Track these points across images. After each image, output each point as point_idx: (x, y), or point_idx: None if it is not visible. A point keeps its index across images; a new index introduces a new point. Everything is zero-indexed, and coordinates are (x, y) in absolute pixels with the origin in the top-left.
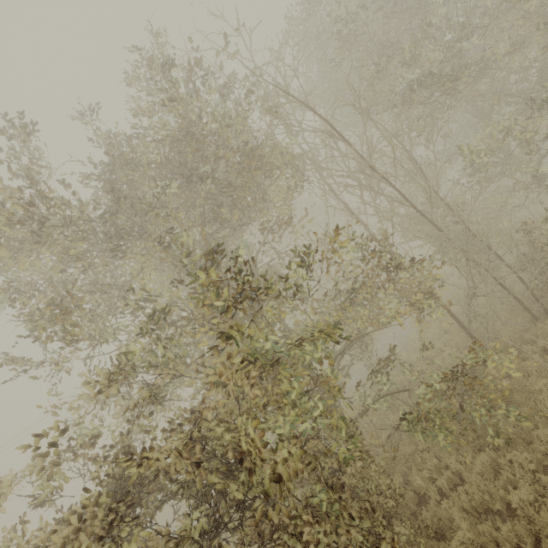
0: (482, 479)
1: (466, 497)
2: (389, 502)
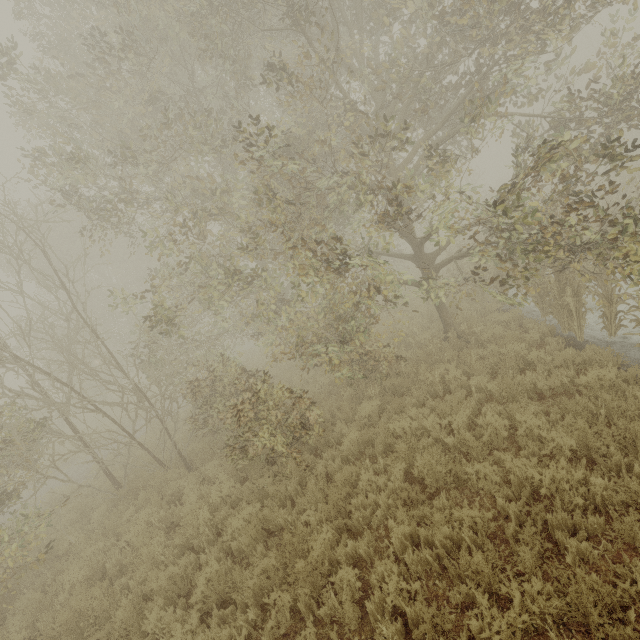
0: None
1: None
2: None
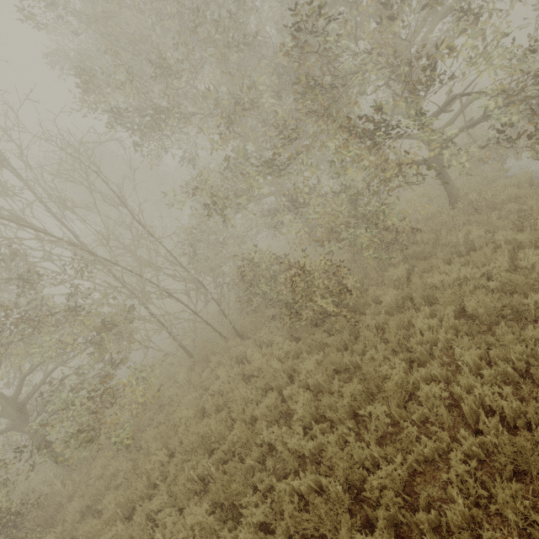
0: (104, 482)
1: (90, 497)
2: (1, 522)
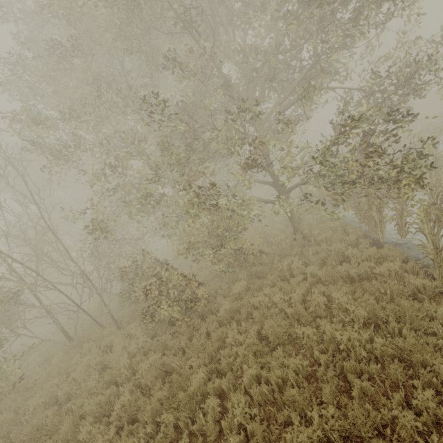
0: None
1: None
2: None
